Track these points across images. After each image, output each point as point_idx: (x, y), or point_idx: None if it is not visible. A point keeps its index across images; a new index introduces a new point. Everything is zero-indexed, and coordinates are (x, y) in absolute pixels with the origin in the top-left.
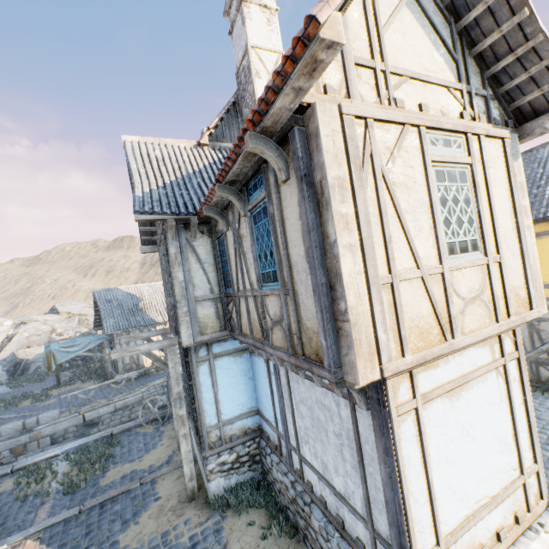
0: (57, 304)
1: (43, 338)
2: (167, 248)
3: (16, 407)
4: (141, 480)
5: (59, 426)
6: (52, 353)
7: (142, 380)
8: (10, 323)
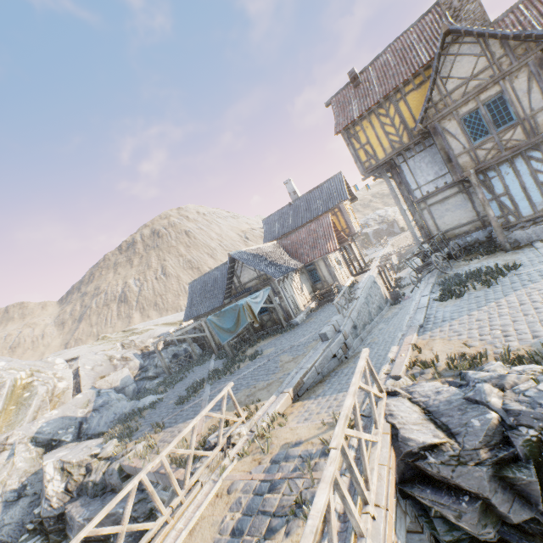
0: (51, 355)
1: (107, 367)
2: (538, 71)
3: (239, 369)
4: (541, 247)
5: (348, 327)
6: (249, 305)
7: (323, 311)
8: (62, 361)
